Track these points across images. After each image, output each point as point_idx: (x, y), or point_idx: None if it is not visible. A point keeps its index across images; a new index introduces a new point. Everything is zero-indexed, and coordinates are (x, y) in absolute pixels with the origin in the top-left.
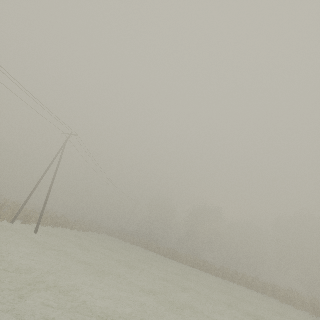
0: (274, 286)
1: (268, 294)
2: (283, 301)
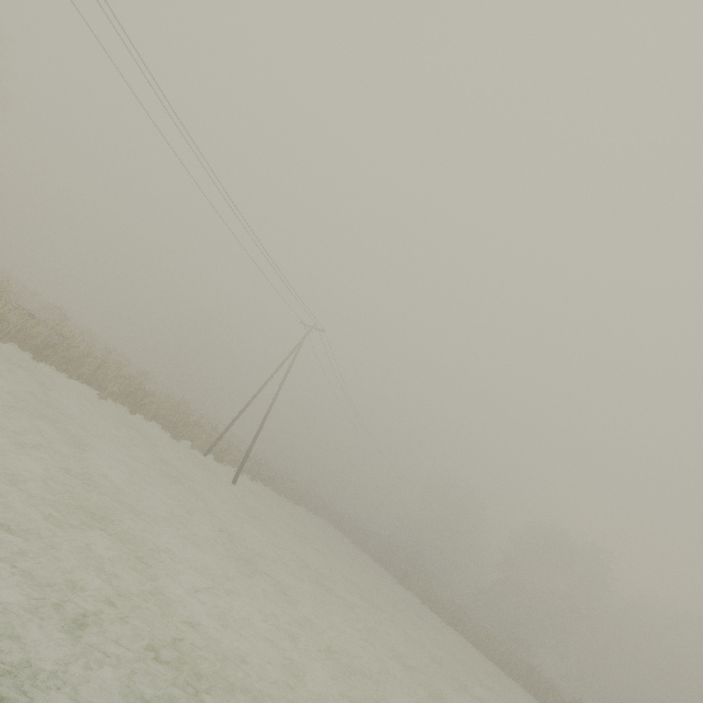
0: None
1: None
2: None
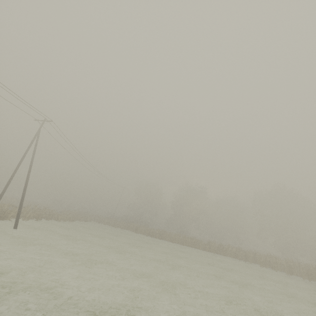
0: (255, 253)
1: (250, 261)
2: (263, 265)
